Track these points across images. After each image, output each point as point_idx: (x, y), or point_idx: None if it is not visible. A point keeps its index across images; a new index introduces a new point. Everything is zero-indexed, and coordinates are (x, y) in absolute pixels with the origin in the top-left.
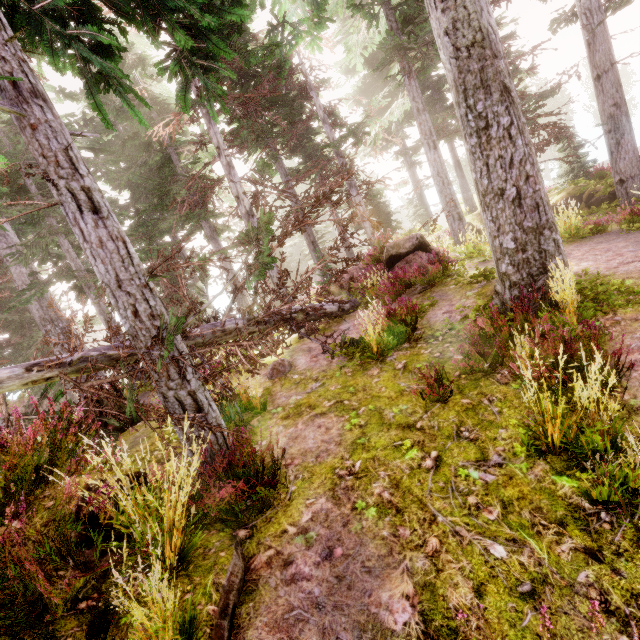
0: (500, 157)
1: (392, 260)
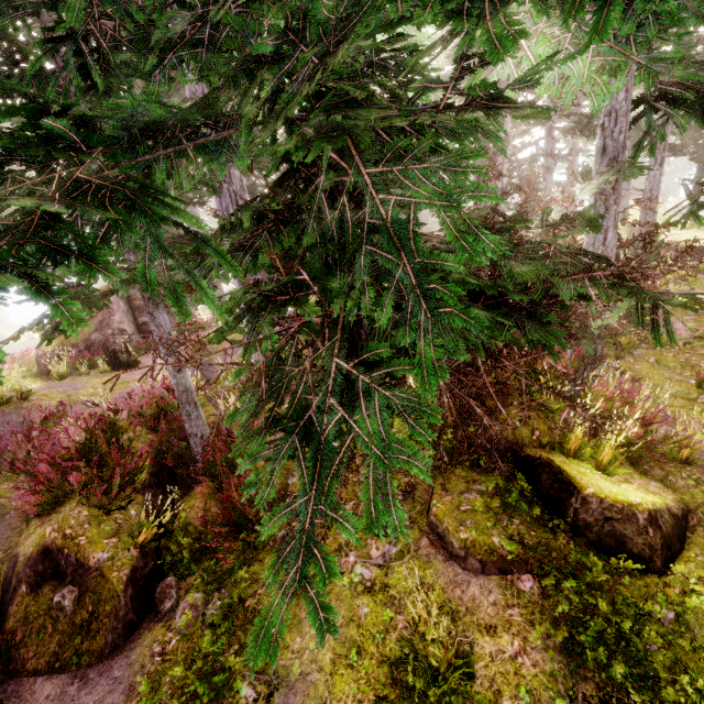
0: None
1: None
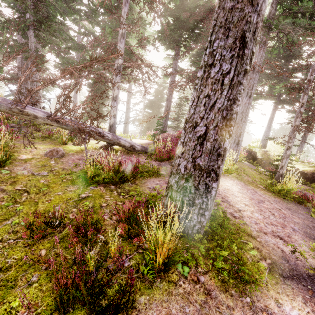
0: (206, 96)
1: None
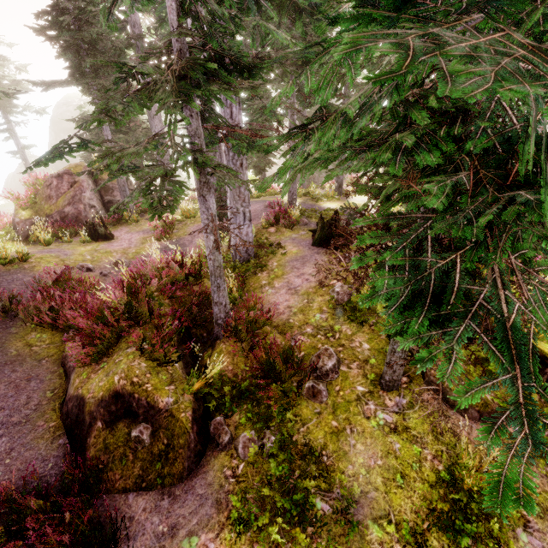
0: None
1: None
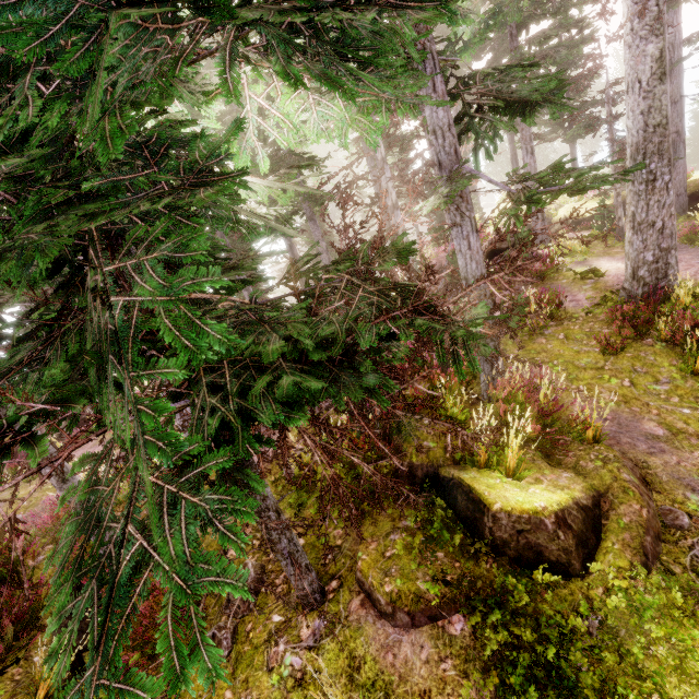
0: (658, 201)
1: (493, 253)
